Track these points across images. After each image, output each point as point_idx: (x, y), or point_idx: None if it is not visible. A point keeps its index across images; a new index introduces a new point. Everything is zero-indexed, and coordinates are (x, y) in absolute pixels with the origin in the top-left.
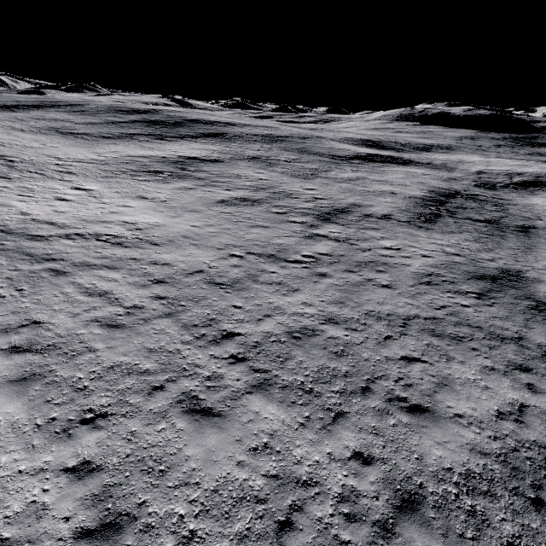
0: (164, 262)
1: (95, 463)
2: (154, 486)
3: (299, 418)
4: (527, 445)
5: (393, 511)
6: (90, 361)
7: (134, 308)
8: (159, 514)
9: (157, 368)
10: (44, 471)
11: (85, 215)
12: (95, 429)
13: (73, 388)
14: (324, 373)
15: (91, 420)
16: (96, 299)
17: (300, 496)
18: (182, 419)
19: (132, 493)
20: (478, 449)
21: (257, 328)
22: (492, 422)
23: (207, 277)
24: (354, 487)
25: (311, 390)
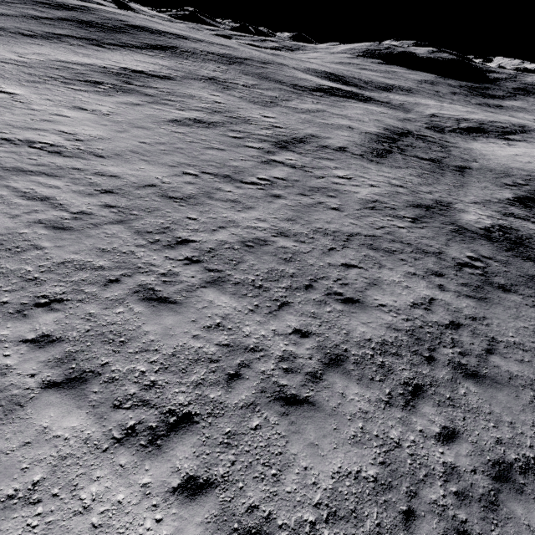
0: (111, 174)
1: (54, 336)
2: (116, 352)
3: (249, 306)
4: (430, 324)
5: (322, 366)
6: (37, 257)
7: (81, 214)
8: (122, 371)
9: (111, 265)
10: (2, 342)
11: (11, 120)
12: (52, 311)
13: (23, 279)
14: (273, 274)
15: (46, 304)
16: (37, 203)
17: (248, 358)
18: (140, 305)
19: (95, 357)
20: (393, 327)
21: (211, 237)
22: (407, 310)
23: (160, 191)
24: (293, 352)
25: (261, 286)
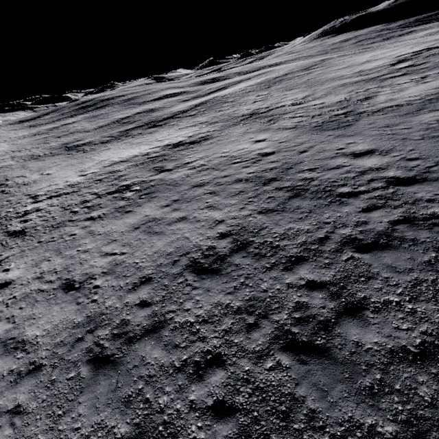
0: None
1: None
2: None
3: None
4: None
5: None
6: None
7: None
8: None
9: None
10: None
11: None
12: None
13: None
14: None
15: None
16: None
17: None
18: None
19: None
20: None
21: None
22: None
23: None
24: None
25: None
